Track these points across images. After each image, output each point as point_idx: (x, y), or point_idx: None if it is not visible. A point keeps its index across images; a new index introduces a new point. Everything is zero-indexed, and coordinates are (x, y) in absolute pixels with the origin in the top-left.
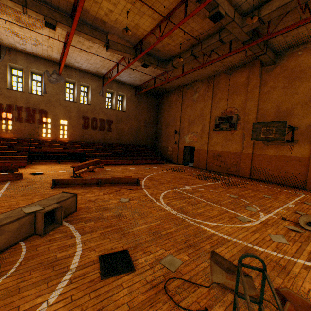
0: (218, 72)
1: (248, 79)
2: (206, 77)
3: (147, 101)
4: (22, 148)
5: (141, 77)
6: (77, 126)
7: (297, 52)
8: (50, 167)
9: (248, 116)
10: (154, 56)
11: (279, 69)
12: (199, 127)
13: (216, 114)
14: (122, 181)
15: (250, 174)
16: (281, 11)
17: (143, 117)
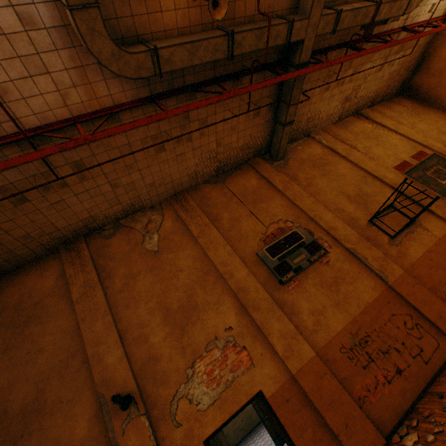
0: (197, 179)
1: (262, 179)
2: (167, 197)
3: None
4: None
5: None
6: None
7: (296, 147)
8: None
9: (323, 219)
10: None
11: (294, 161)
12: (228, 306)
13: (252, 249)
14: None
15: None
16: (351, 19)
17: None
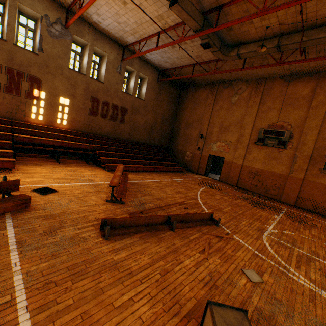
0: (275, 75)
1: (313, 92)
2: (255, 79)
3: (169, 92)
4: (1, 134)
5: (176, 60)
6: (82, 110)
7: None
8: (53, 173)
9: (306, 136)
10: (217, 35)
11: None
12: (235, 136)
13: (261, 126)
14: (194, 218)
15: (295, 201)
16: None
17: (161, 111)
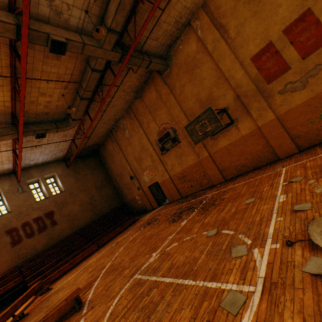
0: (130, 100)
1: (157, 92)
2: (124, 112)
3: (86, 165)
4: None
5: (58, 148)
6: (2, 249)
7: (178, 48)
8: None
9: (181, 123)
10: (48, 121)
11: (175, 68)
12: (149, 159)
13: (154, 139)
14: None
15: (223, 176)
16: (122, 12)
17: (90, 184)
